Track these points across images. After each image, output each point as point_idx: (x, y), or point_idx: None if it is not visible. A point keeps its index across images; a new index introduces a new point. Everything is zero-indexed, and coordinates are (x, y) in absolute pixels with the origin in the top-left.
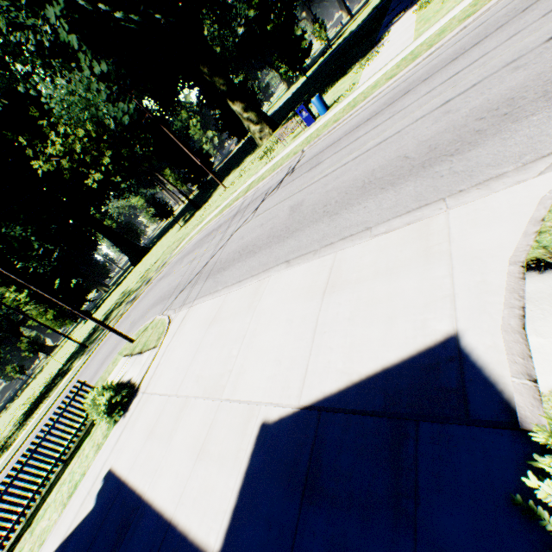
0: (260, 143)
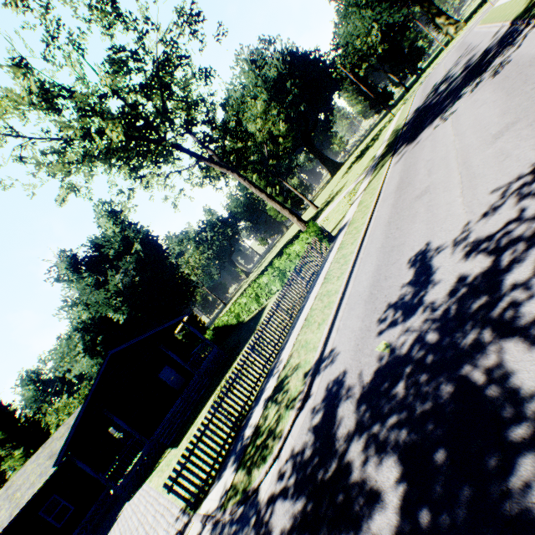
0: (453, 38)
